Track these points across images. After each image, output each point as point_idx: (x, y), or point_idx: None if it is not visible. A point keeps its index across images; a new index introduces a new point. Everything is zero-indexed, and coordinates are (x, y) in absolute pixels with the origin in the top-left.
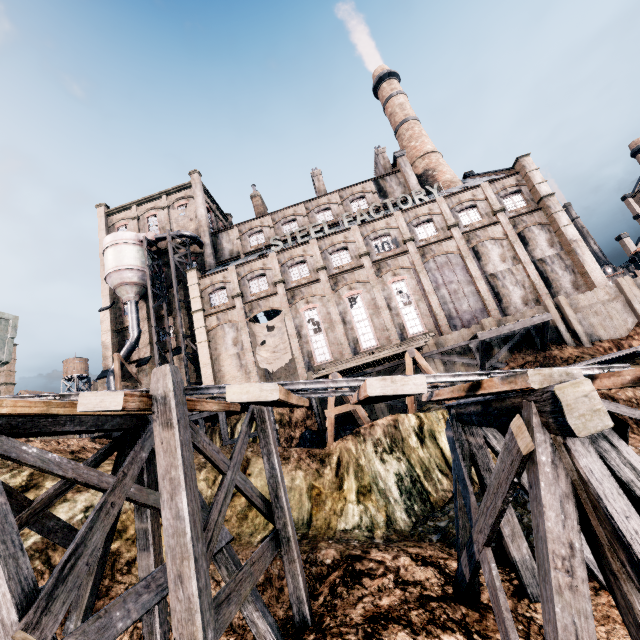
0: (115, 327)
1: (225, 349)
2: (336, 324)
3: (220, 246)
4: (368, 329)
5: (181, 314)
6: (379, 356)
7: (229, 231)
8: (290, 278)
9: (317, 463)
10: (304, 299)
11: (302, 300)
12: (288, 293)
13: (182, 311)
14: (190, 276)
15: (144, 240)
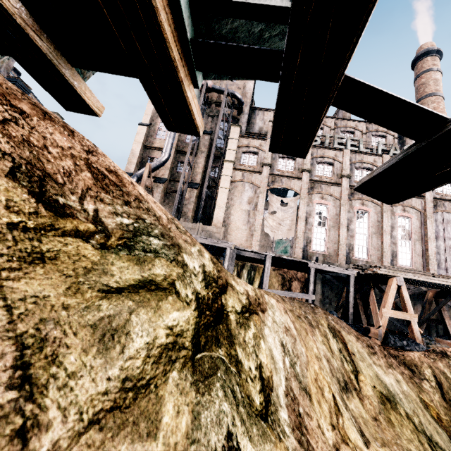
0: (145, 143)
1: (239, 202)
2: (342, 226)
3: (253, 120)
4: (364, 243)
5: (204, 158)
6: (446, 282)
7: (265, 112)
8: (315, 171)
9: (404, 368)
10: (320, 194)
11: (318, 194)
12: (309, 183)
13: (205, 156)
14: (233, 130)
15: (205, 84)
